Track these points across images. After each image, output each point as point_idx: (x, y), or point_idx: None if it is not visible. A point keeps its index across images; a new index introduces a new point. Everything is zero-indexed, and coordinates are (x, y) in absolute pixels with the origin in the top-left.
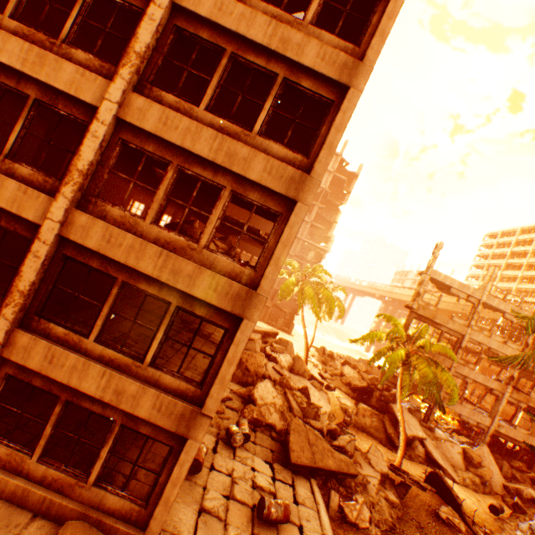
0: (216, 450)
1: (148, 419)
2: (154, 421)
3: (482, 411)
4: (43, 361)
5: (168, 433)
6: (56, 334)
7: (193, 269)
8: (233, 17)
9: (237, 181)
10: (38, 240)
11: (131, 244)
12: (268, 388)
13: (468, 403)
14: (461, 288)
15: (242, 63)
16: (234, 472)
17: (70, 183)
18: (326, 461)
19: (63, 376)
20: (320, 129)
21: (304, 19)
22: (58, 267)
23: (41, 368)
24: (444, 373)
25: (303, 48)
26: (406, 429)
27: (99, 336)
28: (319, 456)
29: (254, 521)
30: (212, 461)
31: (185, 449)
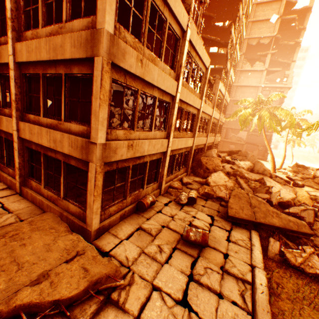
0: (167, 205)
1: (69, 154)
2: (72, 155)
3: None
4: (30, 134)
5: (82, 163)
6: (32, 120)
7: (61, 40)
8: None
9: None
10: (10, 70)
11: (36, 46)
12: (220, 176)
13: None
14: None
15: None
16: (175, 216)
17: (9, 29)
18: (269, 219)
19: (37, 139)
20: None
21: None
22: (24, 83)
23: (30, 138)
24: None
25: None
26: None
27: (45, 114)
28: (261, 215)
29: (179, 241)
30: (161, 209)
31: (90, 170)
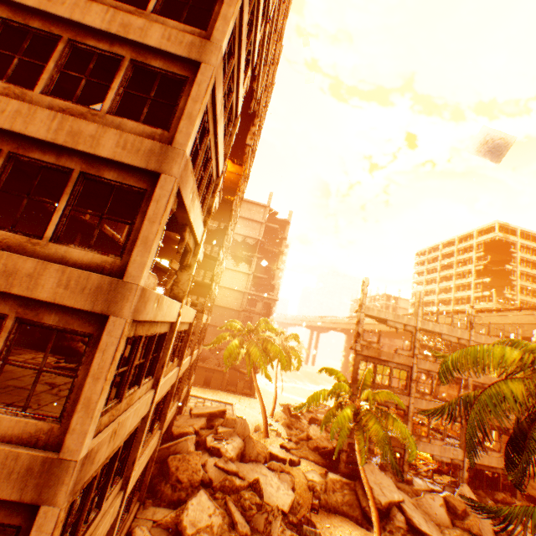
0: None
1: None
2: None
3: (454, 442)
4: None
5: None
6: None
7: None
8: (6, 115)
9: (26, 304)
10: None
11: None
12: (203, 503)
13: (436, 439)
14: (397, 319)
15: (28, 162)
16: None
17: None
18: None
19: None
20: (135, 222)
21: (102, 109)
22: None
23: None
24: (396, 423)
25: (100, 139)
26: (380, 495)
27: None
28: None
29: None
30: None
31: None
